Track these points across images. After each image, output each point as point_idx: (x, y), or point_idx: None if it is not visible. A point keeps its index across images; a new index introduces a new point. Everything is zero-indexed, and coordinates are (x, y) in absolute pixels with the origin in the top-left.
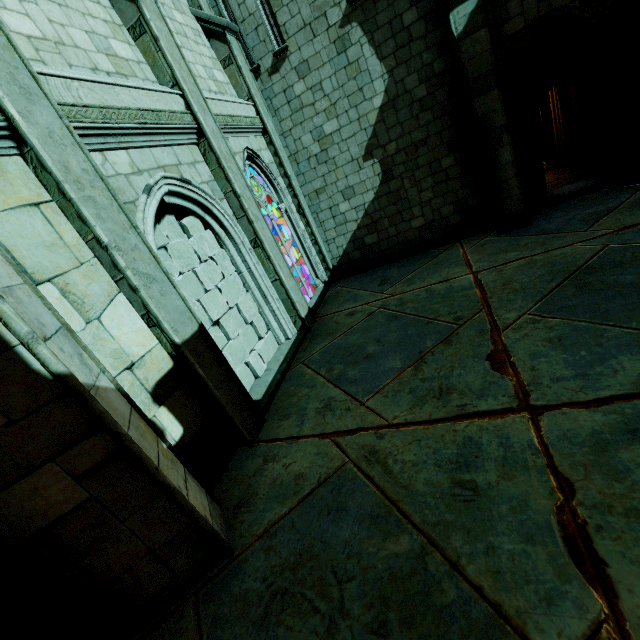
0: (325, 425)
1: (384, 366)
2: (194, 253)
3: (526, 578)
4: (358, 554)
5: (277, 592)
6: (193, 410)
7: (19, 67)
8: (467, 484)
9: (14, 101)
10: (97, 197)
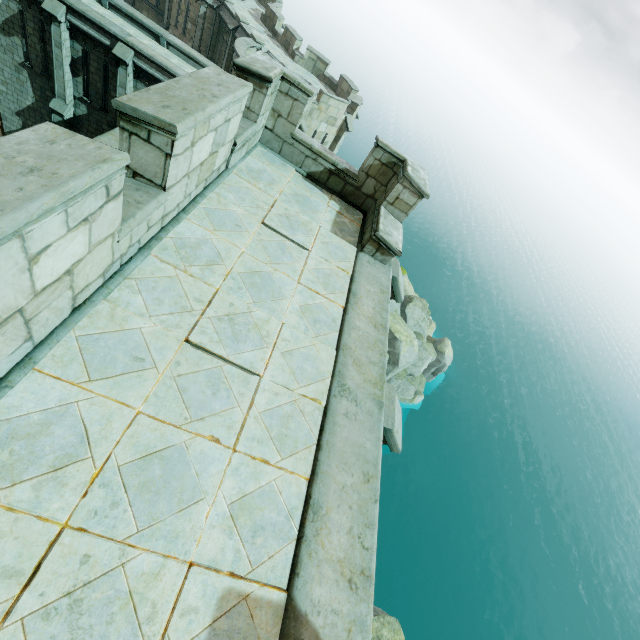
0: None
1: None
2: None
3: None
4: None
5: None
6: None
7: None
8: None
9: None
10: None
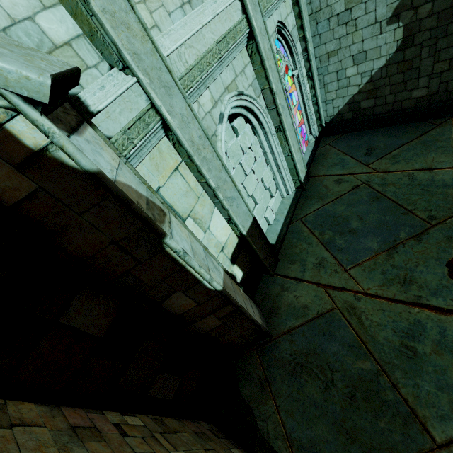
0: (320, 278)
1: (364, 244)
2: (240, 149)
3: (433, 405)
4: (341, 361)
5: (298, 363)
6: (246, 261)
7: (160, 66)
8: (410, 348)
9: (164, 103)
10: (206, 155)
